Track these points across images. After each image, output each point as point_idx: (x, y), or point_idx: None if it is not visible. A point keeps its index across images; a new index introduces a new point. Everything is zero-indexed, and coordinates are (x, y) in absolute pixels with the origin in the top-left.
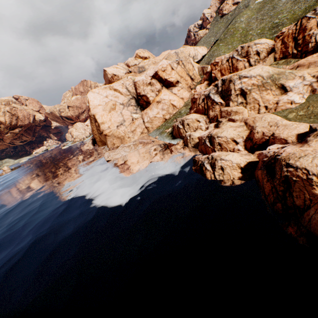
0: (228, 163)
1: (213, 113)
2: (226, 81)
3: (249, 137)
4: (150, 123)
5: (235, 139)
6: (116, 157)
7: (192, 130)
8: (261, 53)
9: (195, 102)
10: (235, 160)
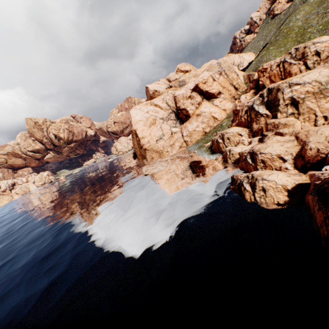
0: (271, 184)
1: (258, 126)
2: (273, 90)
3: (299, 154)
4: (189, 137)
5: (282, 156)
6: (153, 171)
7: (233, 144)
8: (322, 53)
9: (237, 114)
10: (280, 181)
